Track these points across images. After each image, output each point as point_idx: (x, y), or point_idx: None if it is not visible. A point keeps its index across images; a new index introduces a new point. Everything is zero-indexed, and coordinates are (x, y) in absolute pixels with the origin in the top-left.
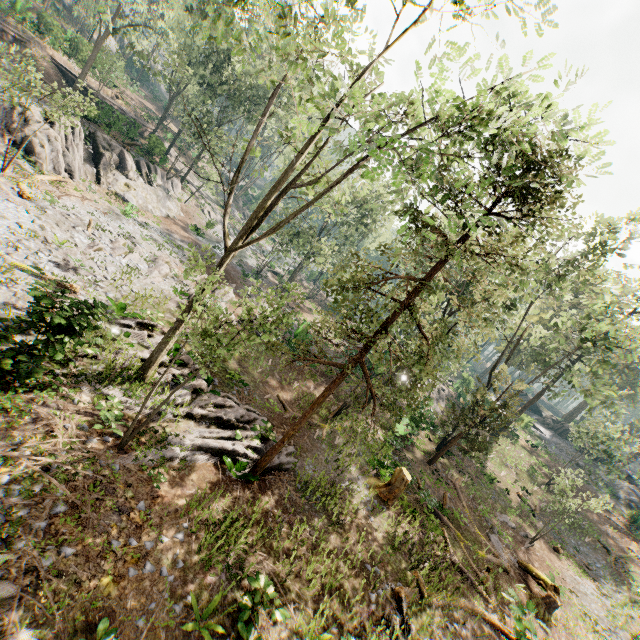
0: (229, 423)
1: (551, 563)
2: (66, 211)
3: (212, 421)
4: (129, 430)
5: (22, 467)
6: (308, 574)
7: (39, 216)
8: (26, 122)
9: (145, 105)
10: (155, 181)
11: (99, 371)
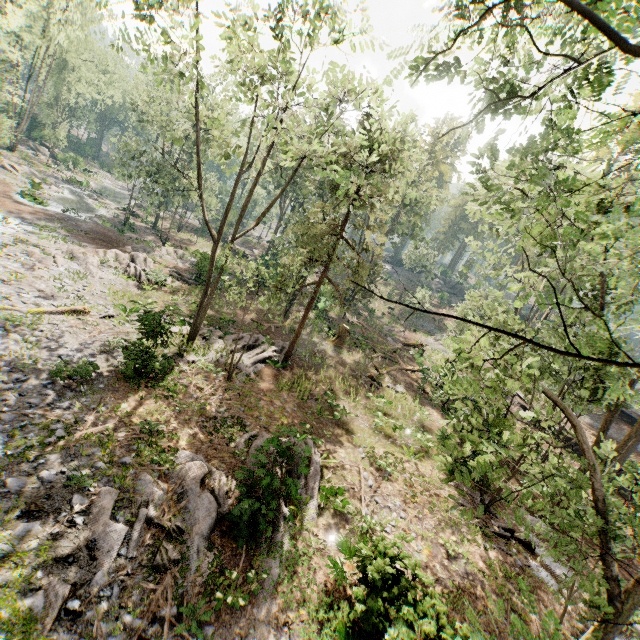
0: (251, 346)
1: (415, 338)
2: None
3: (242, 349)
4: (231, 368)
5: (213, 403)
6: (336, 387)
7: None
8: None
9: None
10: None
11: (170, 352)
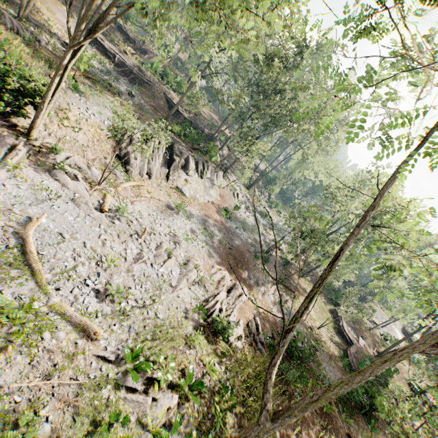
0: None
1: None
2: (132, 217)
3: None
4: None
5: None
6: None
7: (106, 229)
8: (130, 142)
9: (212, 116)
10: (205, 175)
11: None
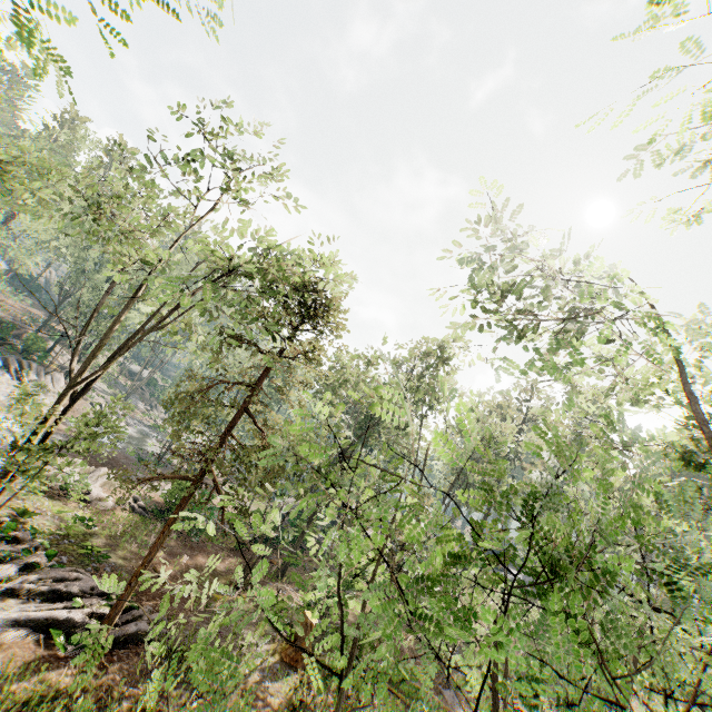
0: (71, 596)
1: None
2: None
3: (46, 597)
4: None
5: None
6: None
7: None
8: None
9: (32, 311)
10: (28, 376)
11: None
